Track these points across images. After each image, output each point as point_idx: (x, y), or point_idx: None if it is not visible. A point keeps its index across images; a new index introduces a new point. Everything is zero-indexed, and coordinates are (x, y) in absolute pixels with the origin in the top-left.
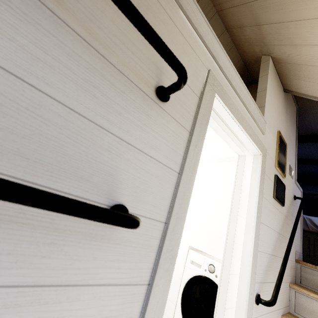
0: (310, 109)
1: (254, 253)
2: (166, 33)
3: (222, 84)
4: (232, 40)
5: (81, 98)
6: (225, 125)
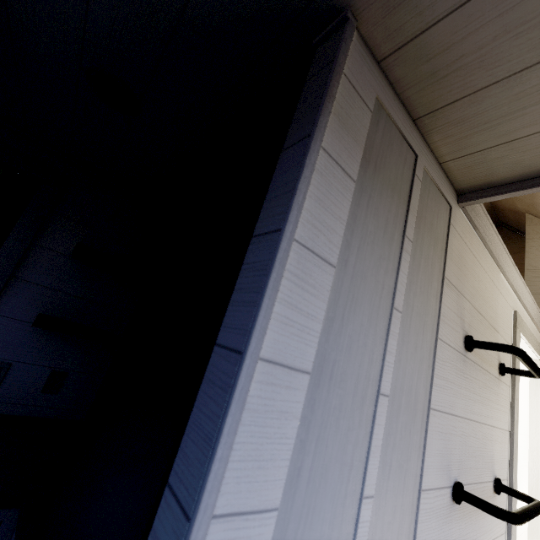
0: None
1: None
2: (497, 307)
3: (518, 312)
4: None
5: (482, 411)
6: None
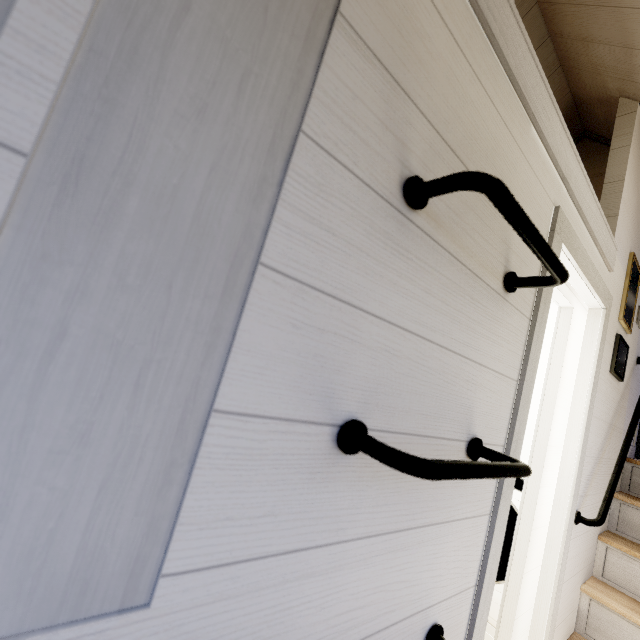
0: None
1: (581, 461)
2: (515, 181)
3: (568, 218)
4: (558, 57)
5: (451, 331)
6: None
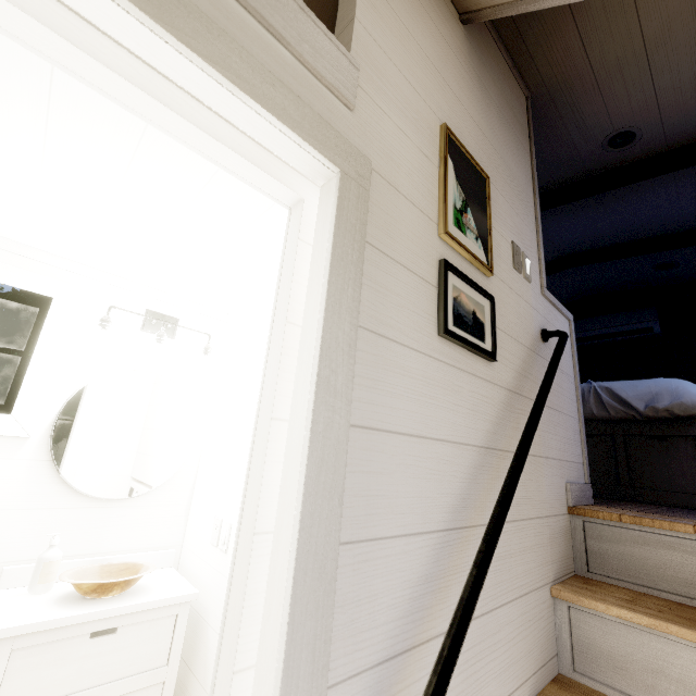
0: (562, 92)
1: (307, 568)
2: None
3: None
4: None
5: None
6: (118, 48)
